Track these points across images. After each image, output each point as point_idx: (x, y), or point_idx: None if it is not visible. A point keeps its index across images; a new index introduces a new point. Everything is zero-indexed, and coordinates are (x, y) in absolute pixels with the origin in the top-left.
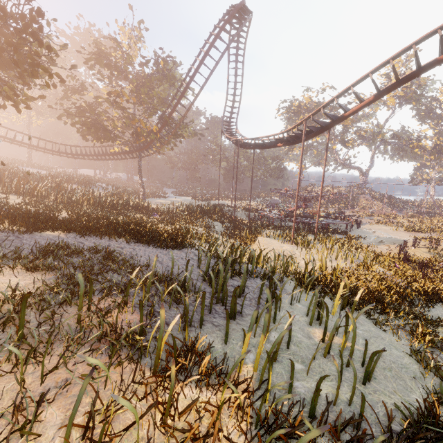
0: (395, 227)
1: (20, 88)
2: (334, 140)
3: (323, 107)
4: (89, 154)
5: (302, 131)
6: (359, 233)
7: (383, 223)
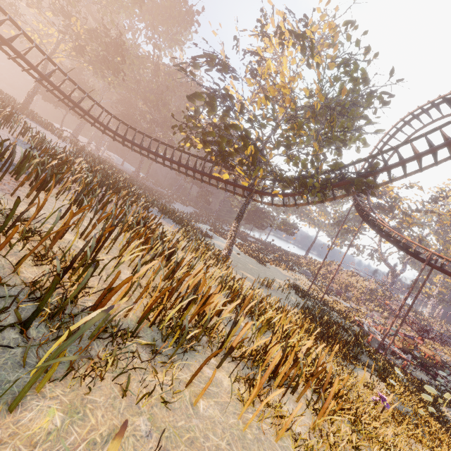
0: None
1: (72, 3)
2: None
3: None
4: (155, 152)
5: None
6: None
7: None
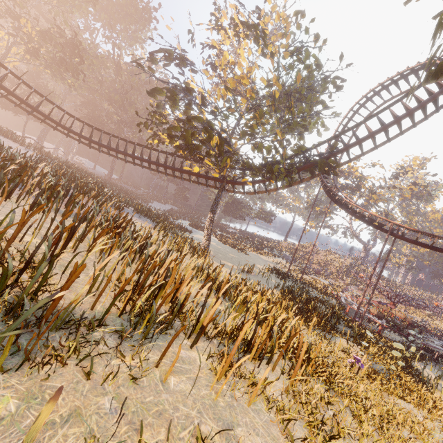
0: None
1: (19, 3)
2: None
3: None
4: (124, 152)
5: None
6: None
7: None
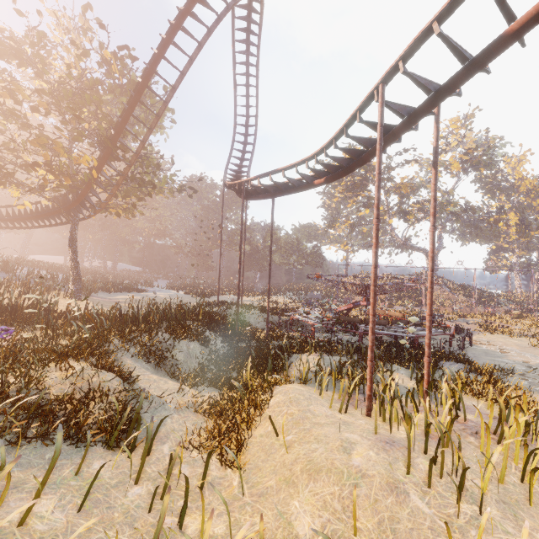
0: (526, 338)
1: None
2: (389, 213)
3: (437, 22)
4: None
5: (370, 123)
6: (483, 356)
7: (496, 329)
